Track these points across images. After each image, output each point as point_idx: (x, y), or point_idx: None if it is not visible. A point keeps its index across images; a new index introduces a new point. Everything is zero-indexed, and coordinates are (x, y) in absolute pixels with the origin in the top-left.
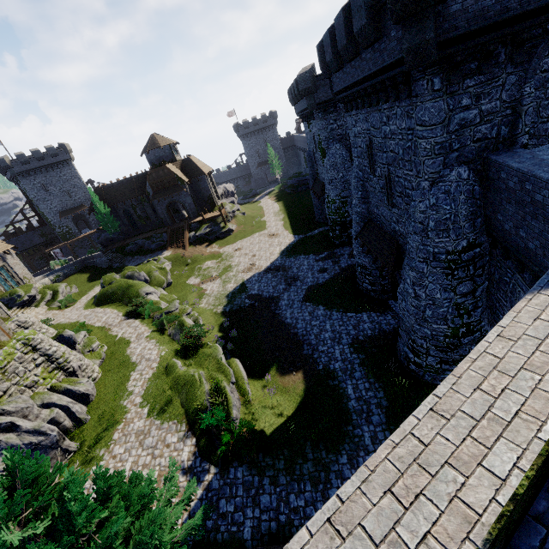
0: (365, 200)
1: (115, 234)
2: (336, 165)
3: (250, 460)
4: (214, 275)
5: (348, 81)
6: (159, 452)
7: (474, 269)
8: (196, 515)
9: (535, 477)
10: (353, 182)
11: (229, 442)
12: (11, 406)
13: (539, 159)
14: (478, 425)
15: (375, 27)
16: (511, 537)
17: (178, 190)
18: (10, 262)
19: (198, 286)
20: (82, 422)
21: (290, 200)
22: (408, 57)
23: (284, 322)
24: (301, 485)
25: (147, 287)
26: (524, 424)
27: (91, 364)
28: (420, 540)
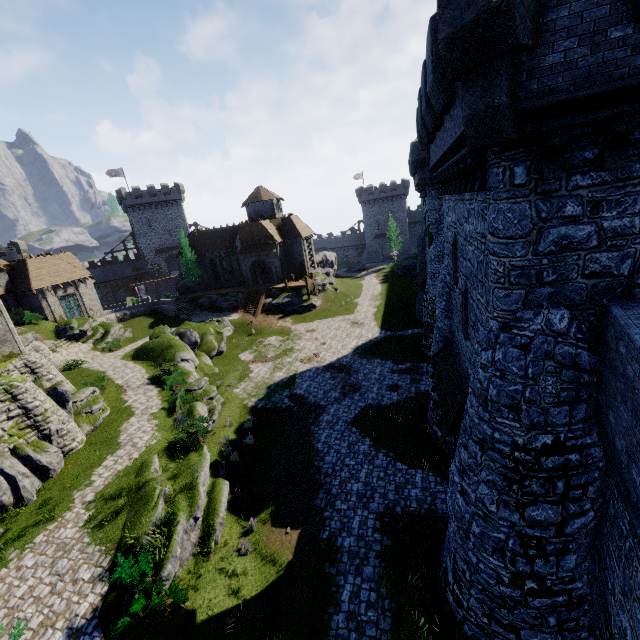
0: (449, 314)
1: (194, 283)
2: (443, 256)
3: None
4: (269, 356)
5: (437, 156)
6: (62, 587)
7: (565, 486)
8: None
9: None
10: (439, 286)
11: (139, 613)
12: None
13: None
14: None
15: (445, 84)
16: None
17: (267, 250)
18: (82, 291)
19: (247, 364)
20: (24, 502)
21: (397, 284)
22: (470, 130)
23: (313, 445)
24: None
25: (187, 353)
26: None
27: (75, 430)
28: None
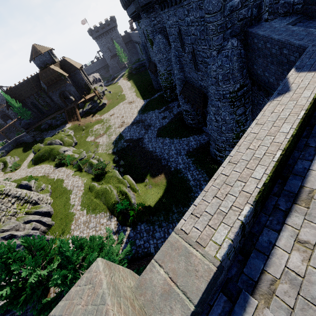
0: (182, 69)
1: (30, 120)
2: (161, 49)
3: (146, 220)
4: (101, 133)
5: None
6: (99, 228)
7: (244, 100)
8: (127, 247)
9: (272, 176)
10: (173, 59)
11: (134, 214)
12: (7, 226)
13: (274, 27)
14: (249, 162)
15: None
16: (264, 203)
17: (64, 83)
18: None
19: (94, 141)
20: (51, 225)
21: (136, 78)
22: None
23: (148, 150)
24: (173, 224)
25: (63, 148)
26: (267, 157)
27: (44, 196)
28: (229, 209)
